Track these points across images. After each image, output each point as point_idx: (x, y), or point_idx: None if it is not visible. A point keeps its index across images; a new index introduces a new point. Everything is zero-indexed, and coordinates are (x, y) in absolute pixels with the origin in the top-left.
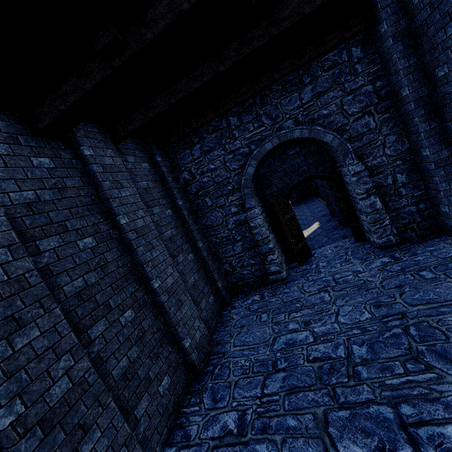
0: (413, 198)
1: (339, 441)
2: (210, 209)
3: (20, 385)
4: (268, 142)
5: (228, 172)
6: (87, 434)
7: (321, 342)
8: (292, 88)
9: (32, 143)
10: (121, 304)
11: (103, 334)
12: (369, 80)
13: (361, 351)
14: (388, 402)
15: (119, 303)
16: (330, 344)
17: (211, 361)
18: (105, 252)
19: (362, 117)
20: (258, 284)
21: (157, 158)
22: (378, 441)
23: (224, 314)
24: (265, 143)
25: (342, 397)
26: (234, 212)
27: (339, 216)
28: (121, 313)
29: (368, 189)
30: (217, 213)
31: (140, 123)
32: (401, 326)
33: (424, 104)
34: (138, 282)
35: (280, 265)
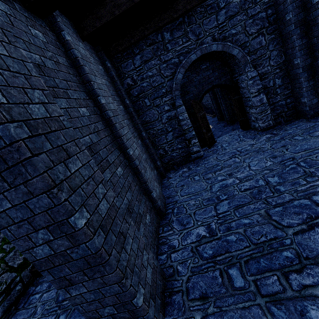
0: (284, 95)
1: (282, 221)
2: (148, 108)
3: (82, 199)
4: (193, 54)
5: (162, 78)
6: (125, 239)
7: (245, 181)
8: (211, 11)
9: (25, 14)
10: (114, 162)
11: (110, 179)
12: (263, 8)
13: (275, 179)
14: (304, 198)
15: (112, 161)
16: (252, 181)
17: (168, 207)
18: (96, 122)
19: (257, 37)
20: (184, 162)
21: (108, 64)
22: (307, 215)
23: (164, 182)
24: (191, 54)
25: (274, 202)
26: (166, 109)
27: (227, 117)
28: (115, 168)
29: (259, 89)
30: (154, 111)
31: (106, 20)
32: (294, 163)
33: (300, 26)
34: (119, 150)
35: (199, 147)
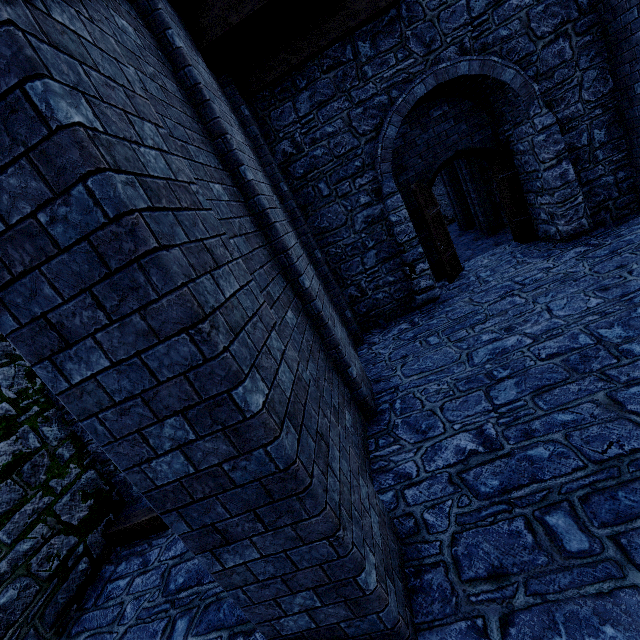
0: (612, 164)
1: None
2: (326, 201)
3: (250, 354)
4: (420, 83)
5: (355, 138)
6: (329, 449)
7: (547, 339)
8: None
9: None
10: (280, 299)
11: None
12: None
13: (615, 332)
14: None
15: (277, 296)
16: (561, 338)
17: (380, 399)
18: (240, 217)
19: (555, 41)
20: (399, 312)
21: (245, 110)
22: None
23: (363, 353)
24: (415, 85)
25: (623, 377)
26: (364, 203)
27: (483, 221)
28: (284, 311)
29: (559, 152)
30: (337, 207)
31: (252, 8)
32: None
33: None
34: (283, 278)
35: (432, 278)
